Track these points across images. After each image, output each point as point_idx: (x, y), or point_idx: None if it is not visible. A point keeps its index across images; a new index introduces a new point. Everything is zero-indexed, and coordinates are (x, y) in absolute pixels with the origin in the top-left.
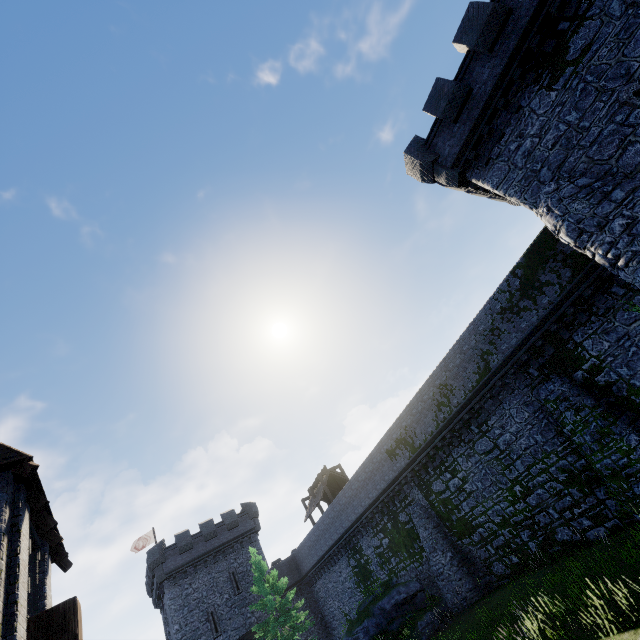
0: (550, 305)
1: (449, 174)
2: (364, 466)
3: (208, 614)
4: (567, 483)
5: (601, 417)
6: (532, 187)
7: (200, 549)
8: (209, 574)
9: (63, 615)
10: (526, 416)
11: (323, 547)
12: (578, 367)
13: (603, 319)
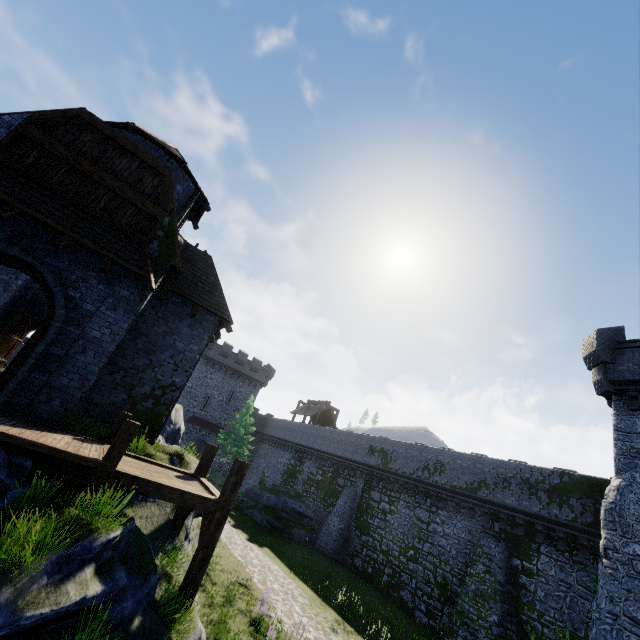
0: (554, 516)
1: (602, 382)
2: (350, 434)
3: (207, 396)
4: (438, 584)
5: (494, 590)
6: (633, 461)
7: (230, 362)
8: (223, 379)
9: (245, 466)
10: (462, 536)
11: (286, 436)
12: (522, 558)
13: (571, 562)
